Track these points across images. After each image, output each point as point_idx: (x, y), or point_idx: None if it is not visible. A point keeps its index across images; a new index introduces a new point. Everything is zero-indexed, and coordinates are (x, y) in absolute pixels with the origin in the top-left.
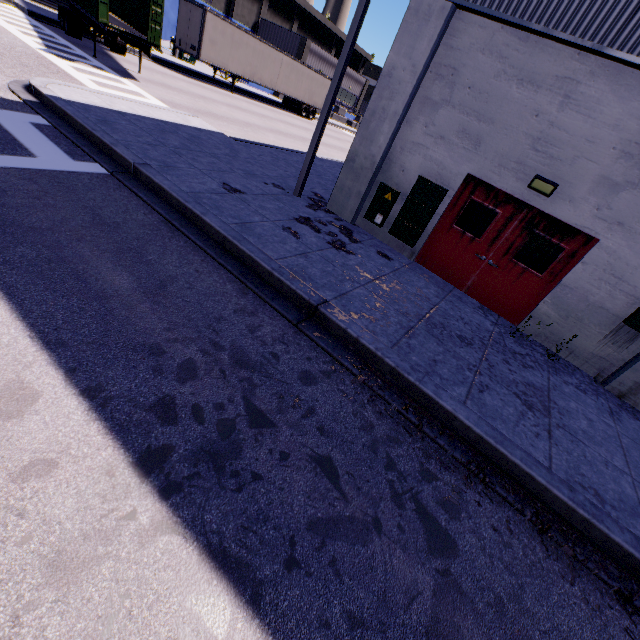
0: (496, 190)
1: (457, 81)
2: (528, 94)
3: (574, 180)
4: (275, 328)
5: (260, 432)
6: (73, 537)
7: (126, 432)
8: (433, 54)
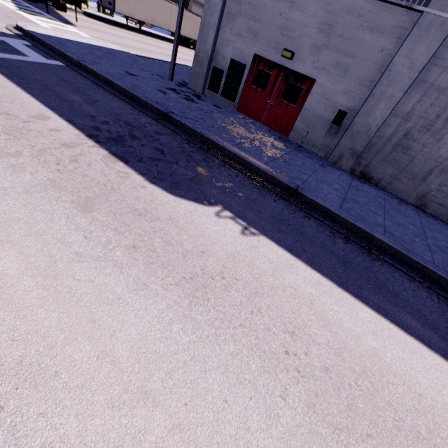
0: (269, 61)
1: (242, 1)
2: (275, 3)
3: (301, 49)
4: (147, 120)
5: (134, 140)
6: (68, 142)
7: (83, 130)
8: None
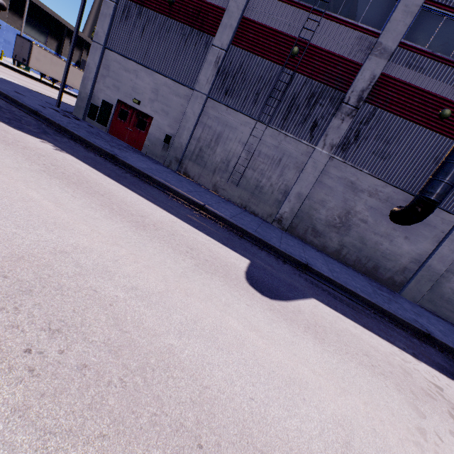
0: (127, 105)
1: (110, 70)
2: (128, 75)
3: (144, 100)
4: (18, 111)
5: None
6: None
7: None
8: (101, 61)
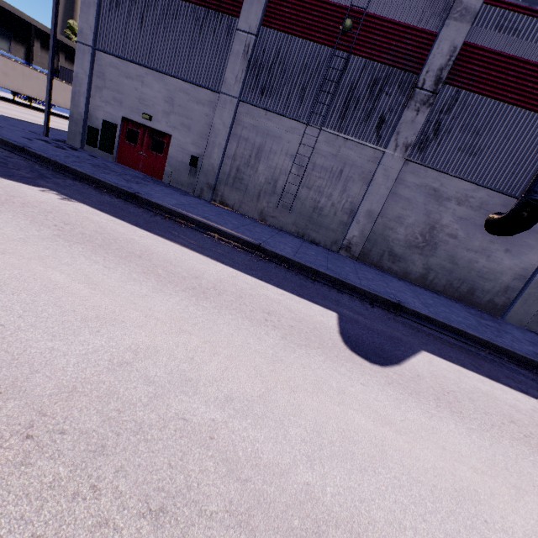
0: (136, 122)
1: (106, 78)
2: (131, 82)
3: (156, 113)
4: None
5: None
6: None
7: None
8: (93, 68)
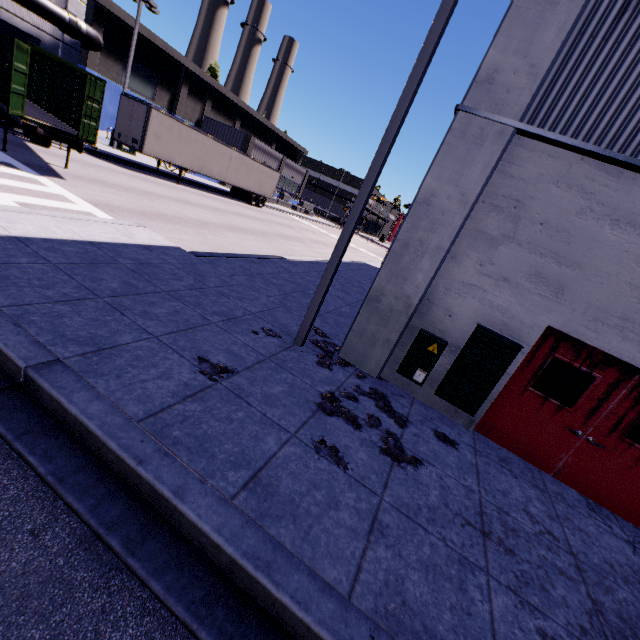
0: (589, 348)
1: (522, 215)
2: (628, 237)
3: None
4: None
5: None
6: None
7: None
8: (487, 182)
